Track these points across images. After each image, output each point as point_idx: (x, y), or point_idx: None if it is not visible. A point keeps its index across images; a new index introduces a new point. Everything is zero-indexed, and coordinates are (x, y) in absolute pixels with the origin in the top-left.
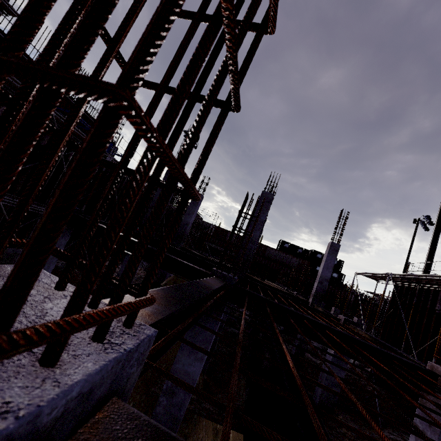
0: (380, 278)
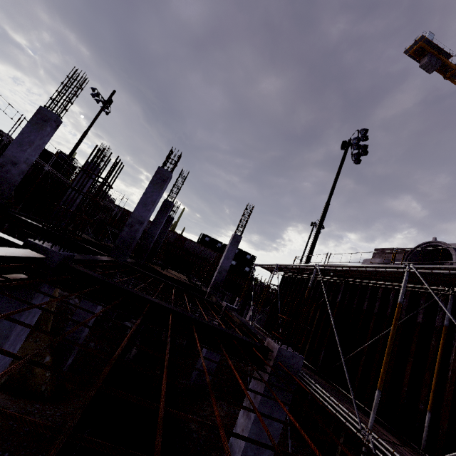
0: (272, 269)
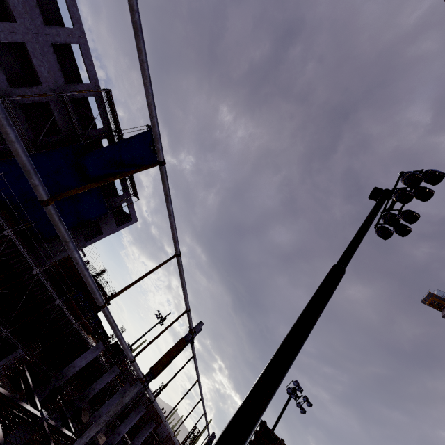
0: None
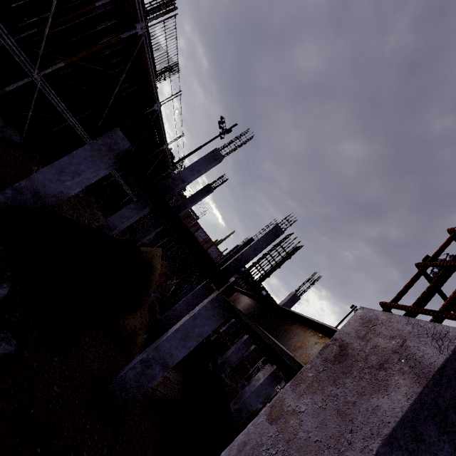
0: None
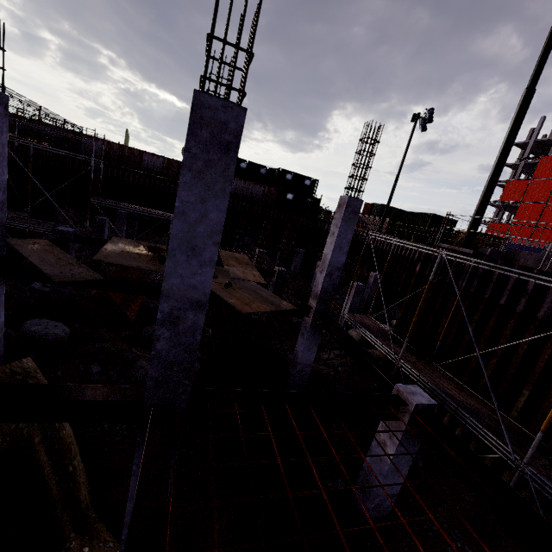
0: None
